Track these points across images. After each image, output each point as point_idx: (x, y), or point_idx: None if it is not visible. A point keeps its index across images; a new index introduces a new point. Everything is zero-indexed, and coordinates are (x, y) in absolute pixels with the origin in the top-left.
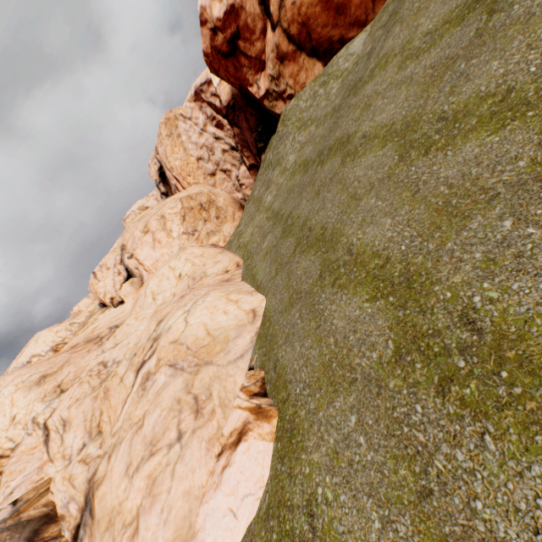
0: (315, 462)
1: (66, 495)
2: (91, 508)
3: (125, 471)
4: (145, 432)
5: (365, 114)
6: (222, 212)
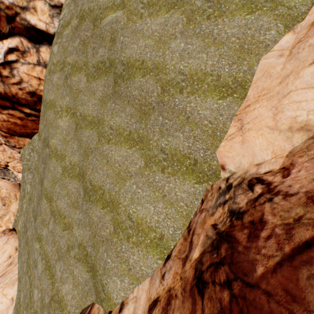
0: None
1: None
2: None
3: None
4: None
5: (29, 223)
6: (7, 199)
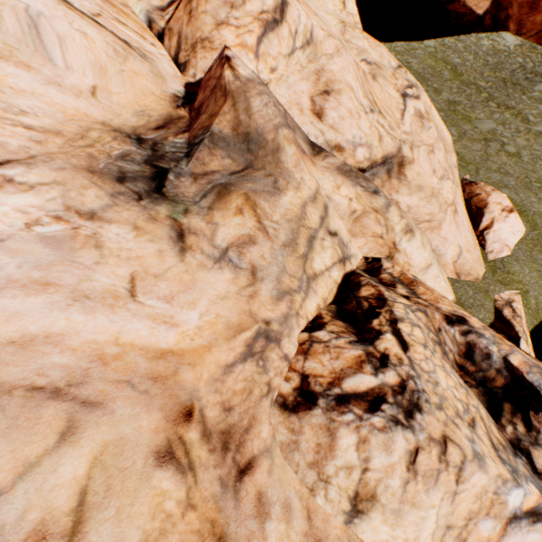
0: None
1: (363, 138)
2: (389, 170)
3: (432, 172)
4: (438, 159)
5: (540, 121)
6: None
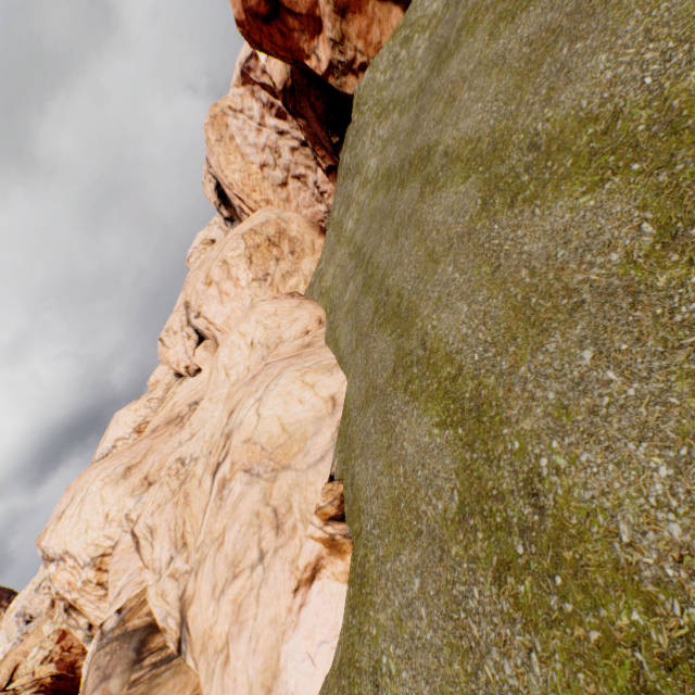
0: (381, 624)
1: (162, 610)
2: (187, 625)
3: (212, 592)
4: (226, 550)
5: (448, 114)
6: (297, 244)
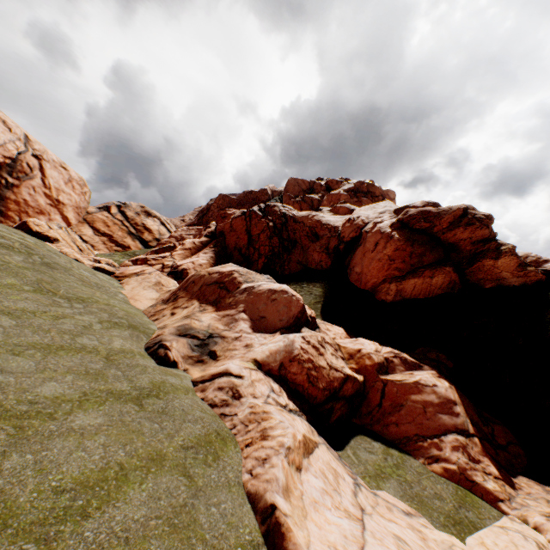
0: None
1: None
2: None
3: None
4: None
5: None
6: None
